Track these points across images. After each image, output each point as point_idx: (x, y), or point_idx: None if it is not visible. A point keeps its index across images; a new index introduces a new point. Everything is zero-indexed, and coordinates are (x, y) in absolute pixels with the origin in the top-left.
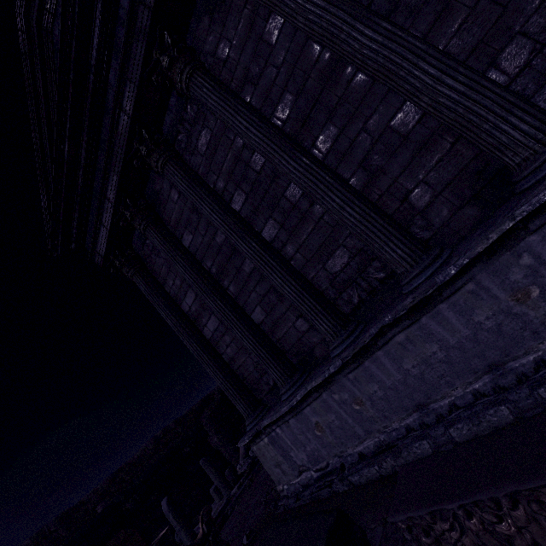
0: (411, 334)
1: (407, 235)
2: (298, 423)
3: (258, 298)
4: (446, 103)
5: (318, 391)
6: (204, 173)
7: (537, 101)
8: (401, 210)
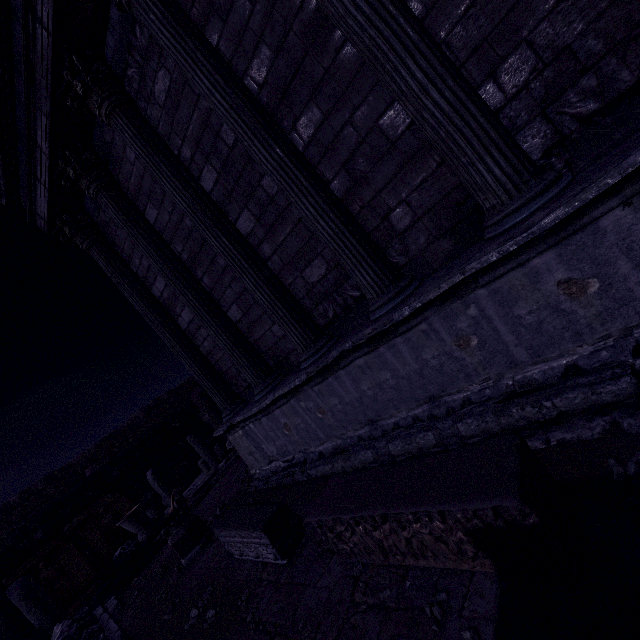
0: (370, 361)
1: (379, 262)
2: (269, 422)
3: (235, 295)
4: (430, 121)
5: (287, 397)
6: (165, 133)
7: (526, 135)
8: (381, 228)
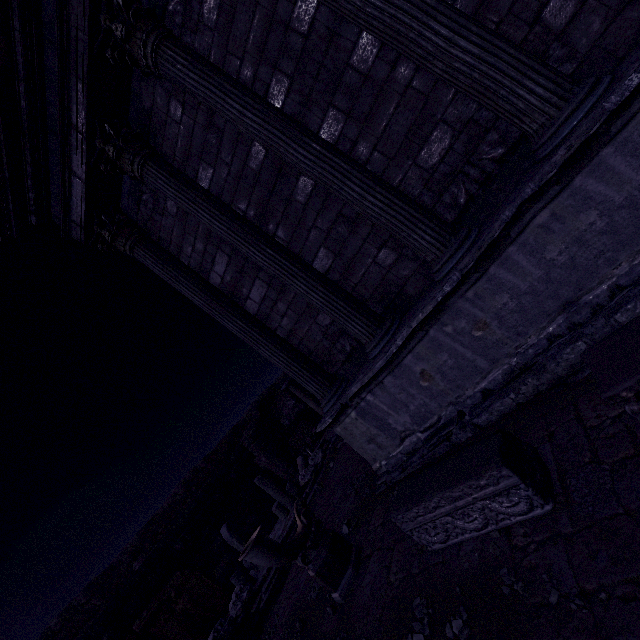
0: (558, 208)
1: (548, 66)
2: (396, 380)
3: (321, 236)
4: None
5: (424, 328)
6: (218, 60)
7: None
8: (530, 39)
